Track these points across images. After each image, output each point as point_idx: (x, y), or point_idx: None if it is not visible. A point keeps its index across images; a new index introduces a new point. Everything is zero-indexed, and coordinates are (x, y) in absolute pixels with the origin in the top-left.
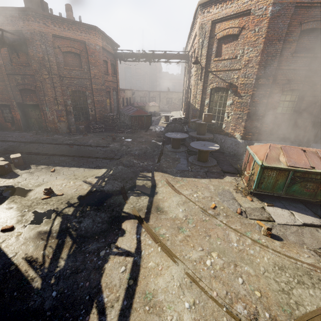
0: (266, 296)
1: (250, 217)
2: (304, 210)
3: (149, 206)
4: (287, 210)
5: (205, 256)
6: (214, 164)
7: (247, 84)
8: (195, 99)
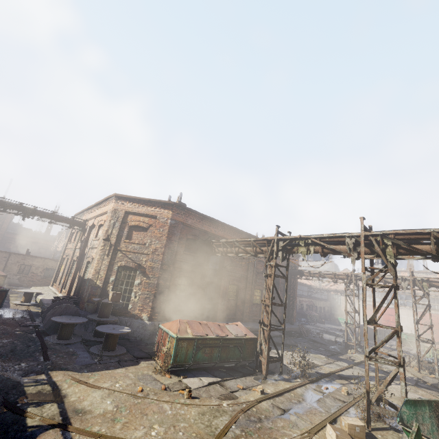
0: (199, 433)
1: (173, 390)
2: (207, 375)
3: (63, 412)
4: (197, 378)
5: (148, 430)
6: (125, 351)
7: (154, 267)
8: (98, 274)
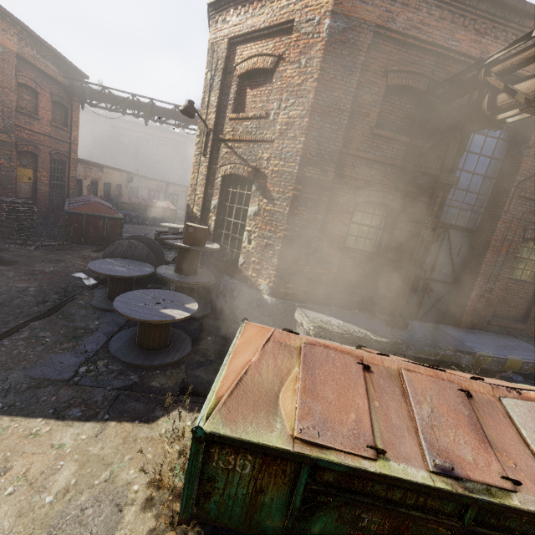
0: None
1: None
2: None
3: None
4: None
5: None
6: (176, 358)
7: (284, 174)
8: (195, 193)
